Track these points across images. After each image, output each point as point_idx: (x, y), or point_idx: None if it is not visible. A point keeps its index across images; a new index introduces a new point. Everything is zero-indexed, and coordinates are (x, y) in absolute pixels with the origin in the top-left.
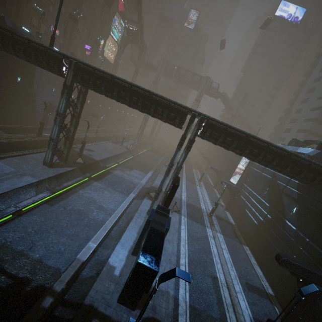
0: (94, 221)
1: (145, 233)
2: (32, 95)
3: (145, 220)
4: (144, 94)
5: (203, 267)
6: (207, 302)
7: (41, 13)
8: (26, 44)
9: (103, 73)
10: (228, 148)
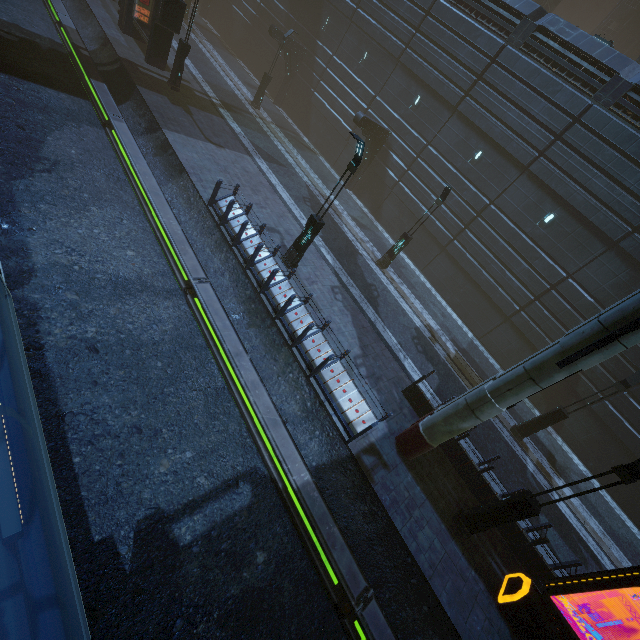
0: None
1: None
2: None
3: None
4: None
5: (203, 63)
6: (218, 83)
7: None
8: None
9: None
10: None
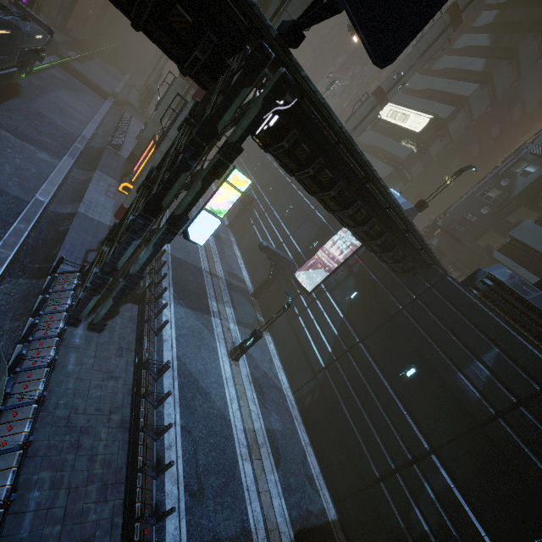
0: (108, 84)
1: (146, 92)
2: None
3: (138, 97)
4: None
5: None
6: None
7: None
8: None
9: None
10: None
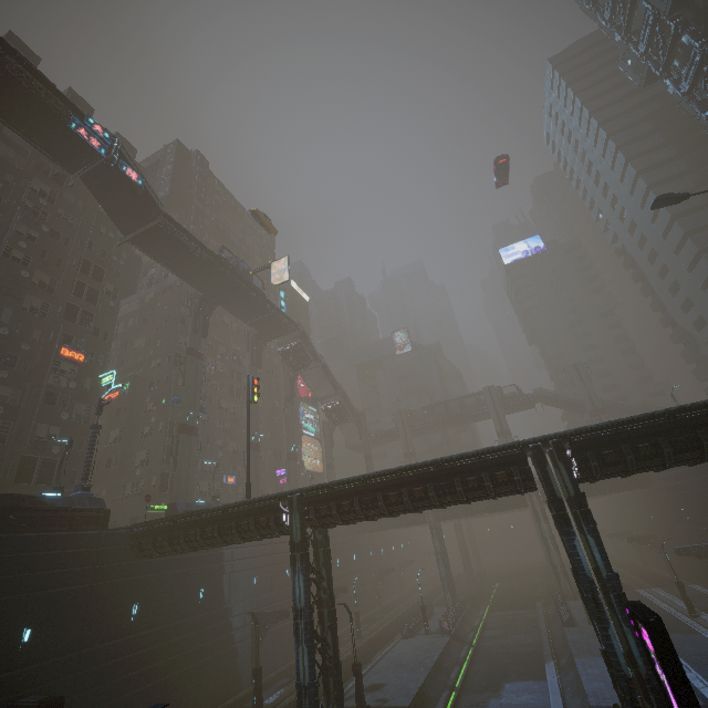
0: None
1: None
2: (225, 615)
3: None
4: (429, 471)
5: None
6: None
7: (208, 469)
8: (221, 516)
9: (344, 484)
10: (661, 463)
